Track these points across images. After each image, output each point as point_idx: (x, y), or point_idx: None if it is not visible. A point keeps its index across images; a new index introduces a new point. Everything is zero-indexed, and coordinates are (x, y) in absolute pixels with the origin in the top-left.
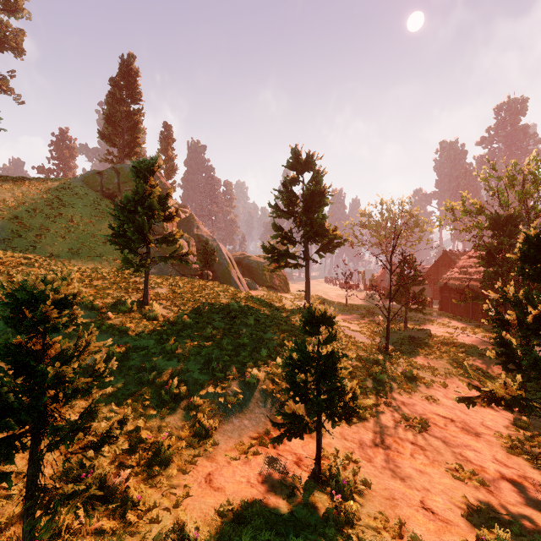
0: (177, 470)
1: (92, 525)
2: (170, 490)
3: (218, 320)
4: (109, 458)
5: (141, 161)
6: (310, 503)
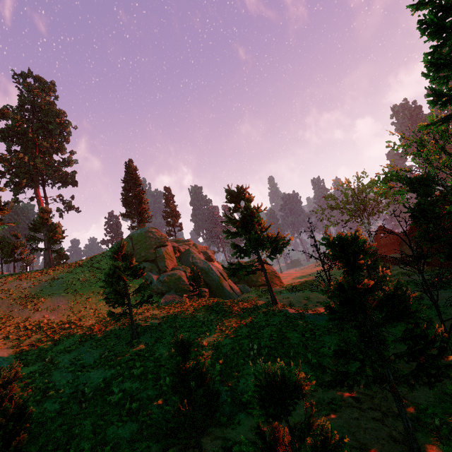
0: None
1: None
2: None
3: None
4: None
5: (112, 247)
6: None
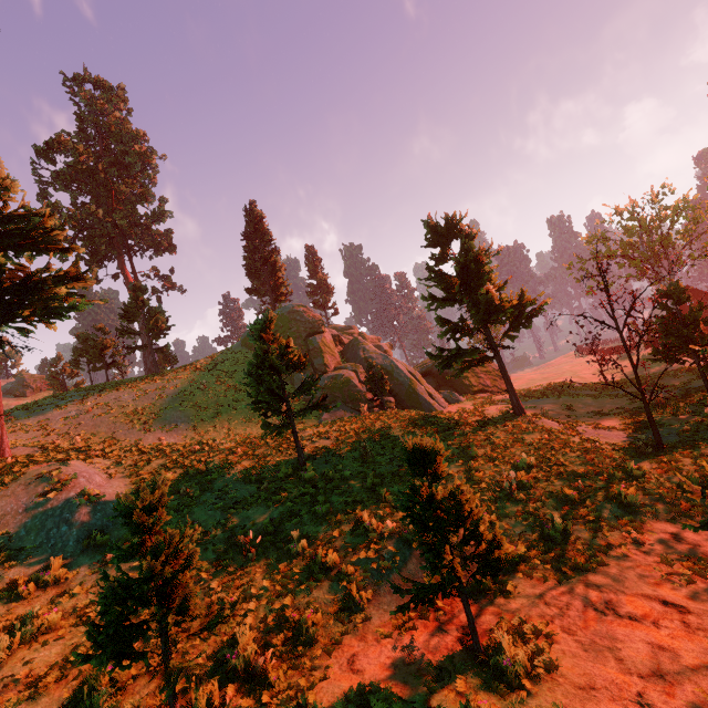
0: (322, 651)
1: (235, 704)
2: (310, 672)
3: (385, 463)
4: (257, 639)
5: (255, 323)
6: (458, 690)
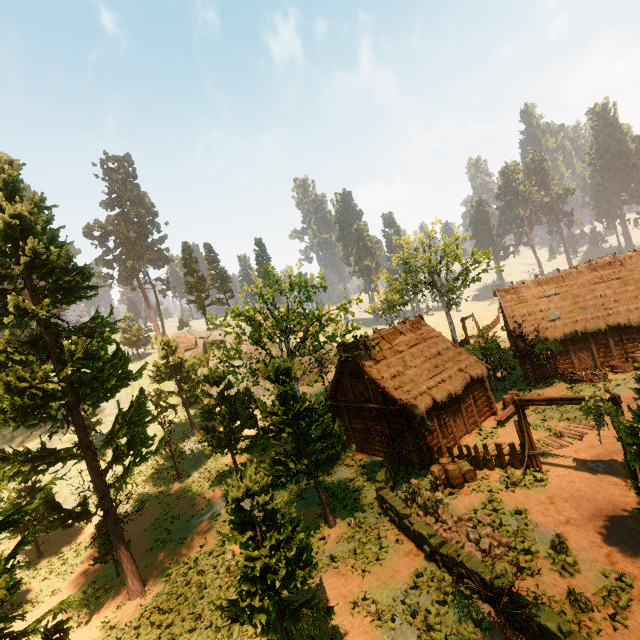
0: None
1: None
2: None
3: None
4: None
5: None
6: None
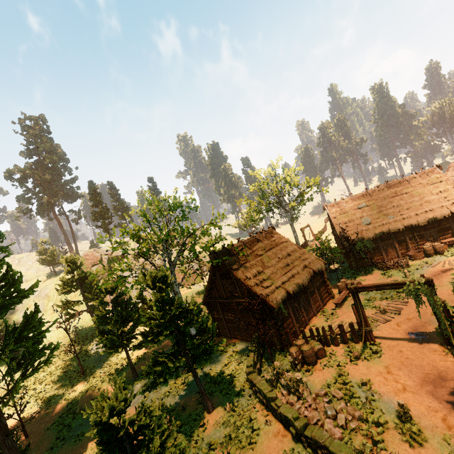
0: None
1: None
2: None
3: None
4: None
5: None
6: None
